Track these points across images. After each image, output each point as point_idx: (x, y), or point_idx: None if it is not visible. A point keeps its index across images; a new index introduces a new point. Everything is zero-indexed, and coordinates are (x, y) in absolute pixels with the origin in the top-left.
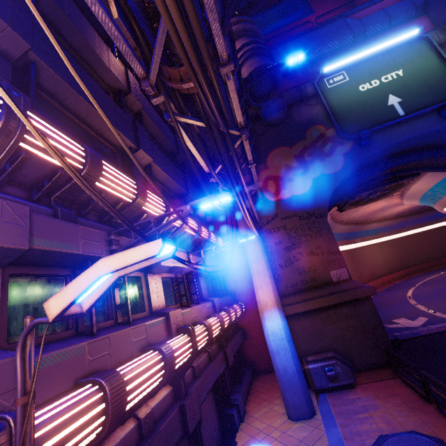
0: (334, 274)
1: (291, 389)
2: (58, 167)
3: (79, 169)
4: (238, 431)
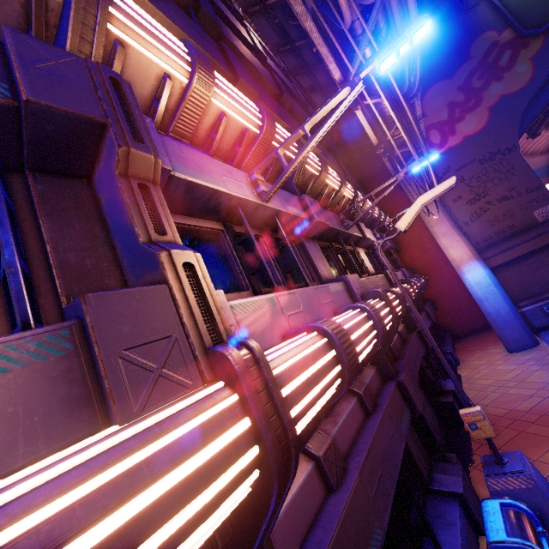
0: (539, 213)
1: (507, 326)
2: (311, 174)
3: (319, 171)
4: (458, 370)
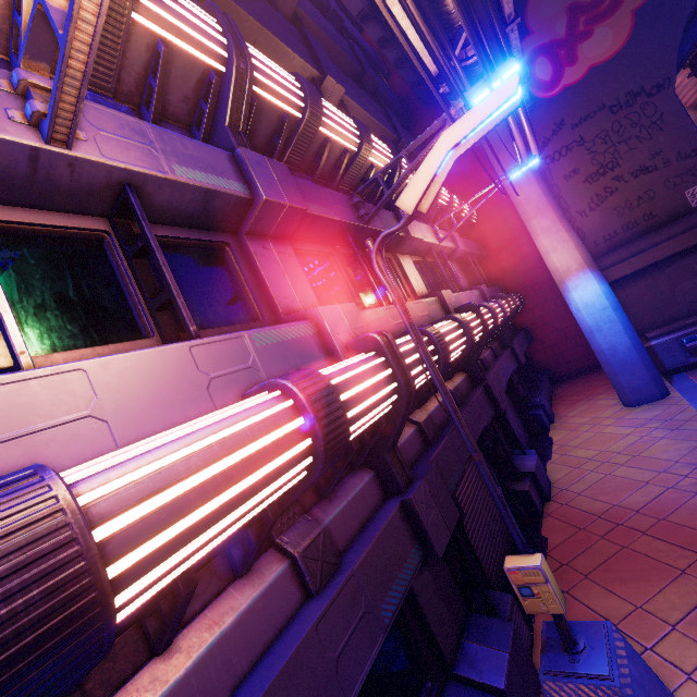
0: (694, 193)
1: (626, 370)
2: (282, 113)
3: (301, 110)
4: (550, 430)
